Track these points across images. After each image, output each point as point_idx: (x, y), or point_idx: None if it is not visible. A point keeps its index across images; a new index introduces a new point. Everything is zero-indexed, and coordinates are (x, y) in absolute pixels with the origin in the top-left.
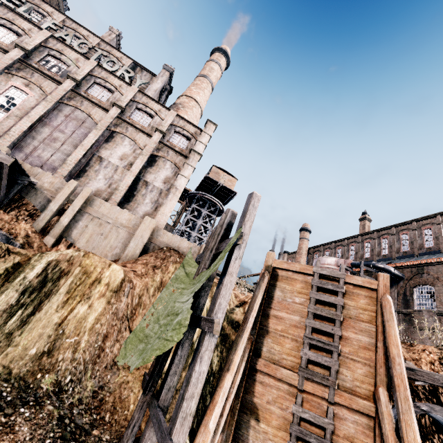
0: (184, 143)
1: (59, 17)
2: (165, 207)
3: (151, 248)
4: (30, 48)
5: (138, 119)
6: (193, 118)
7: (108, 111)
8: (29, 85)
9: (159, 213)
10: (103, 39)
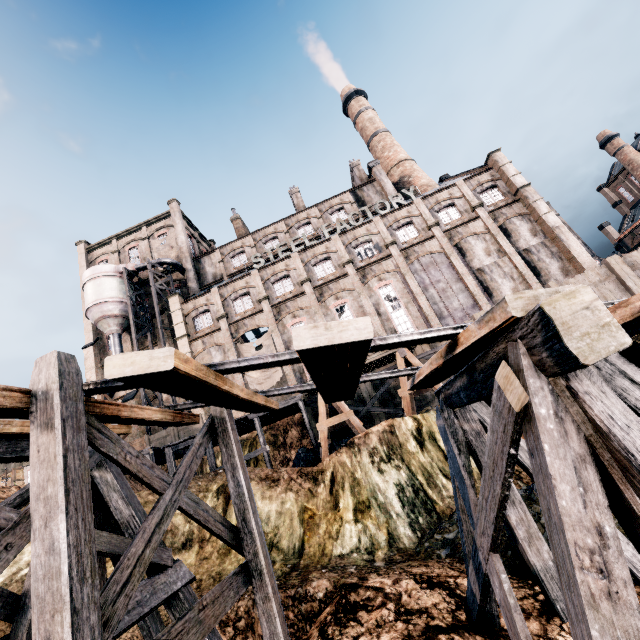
0: (495, 194)
1: (281, 227)
2: (572, 248)
3: (639, 275)
4: (347, 257)
5: (448, 219)
6: (424, 175)
7: (433, 236)
8: (380, 278)
9: (576, 257)
10: (316, 204)
